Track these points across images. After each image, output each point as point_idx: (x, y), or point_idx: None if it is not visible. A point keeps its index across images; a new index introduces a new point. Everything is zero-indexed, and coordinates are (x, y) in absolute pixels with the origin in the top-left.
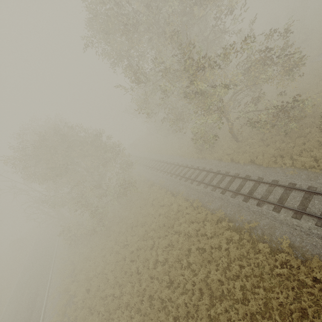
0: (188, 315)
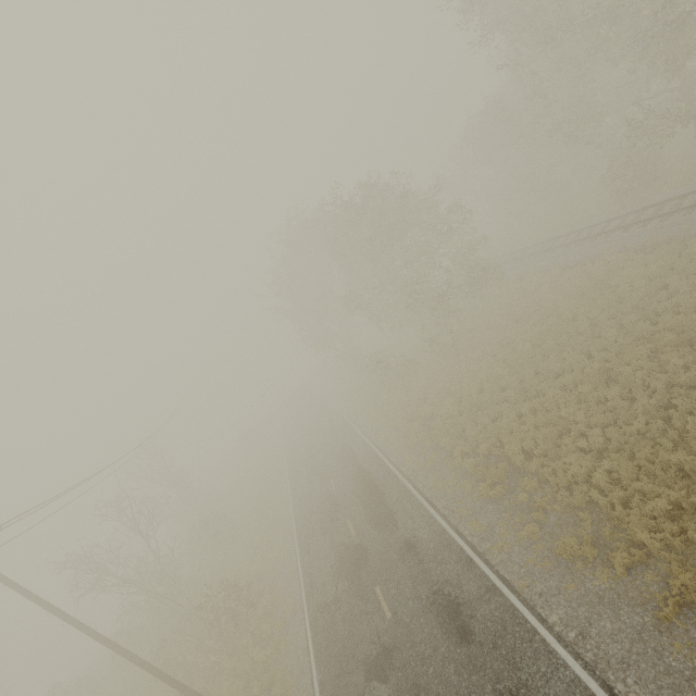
0: None
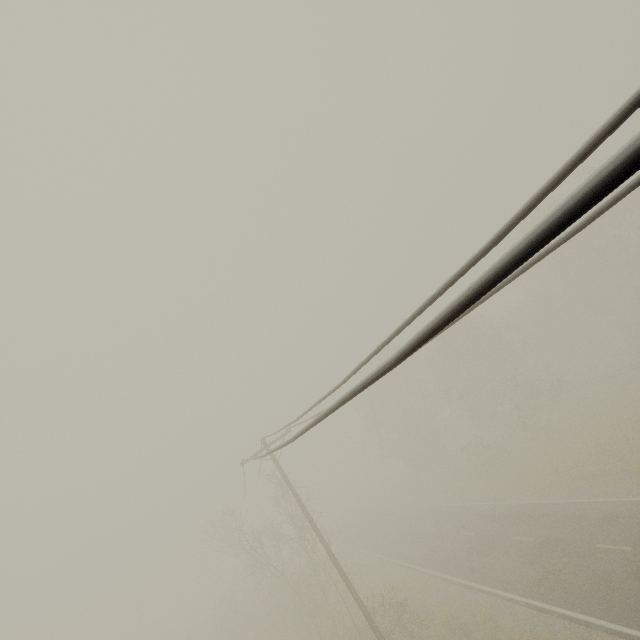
0: None
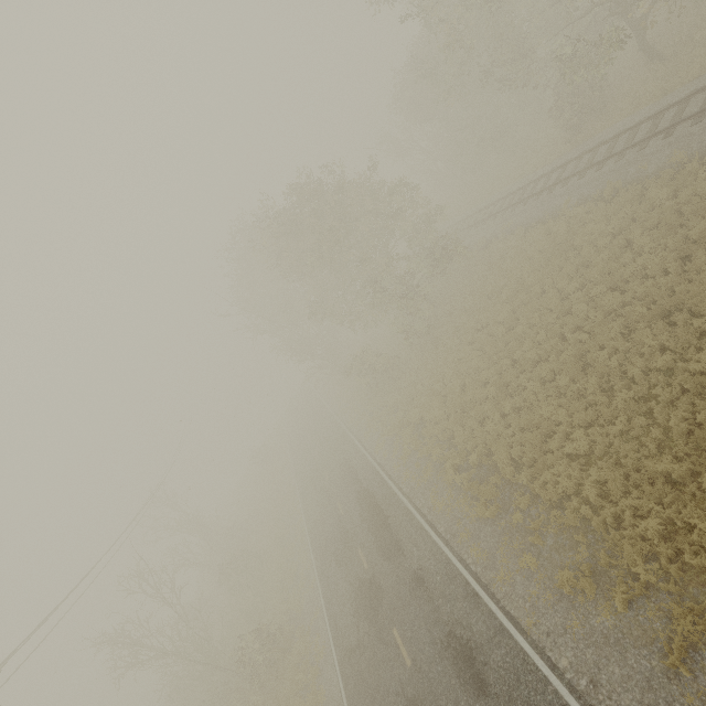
0: (671, 293)
